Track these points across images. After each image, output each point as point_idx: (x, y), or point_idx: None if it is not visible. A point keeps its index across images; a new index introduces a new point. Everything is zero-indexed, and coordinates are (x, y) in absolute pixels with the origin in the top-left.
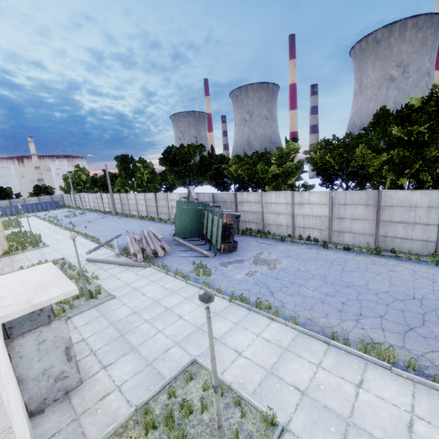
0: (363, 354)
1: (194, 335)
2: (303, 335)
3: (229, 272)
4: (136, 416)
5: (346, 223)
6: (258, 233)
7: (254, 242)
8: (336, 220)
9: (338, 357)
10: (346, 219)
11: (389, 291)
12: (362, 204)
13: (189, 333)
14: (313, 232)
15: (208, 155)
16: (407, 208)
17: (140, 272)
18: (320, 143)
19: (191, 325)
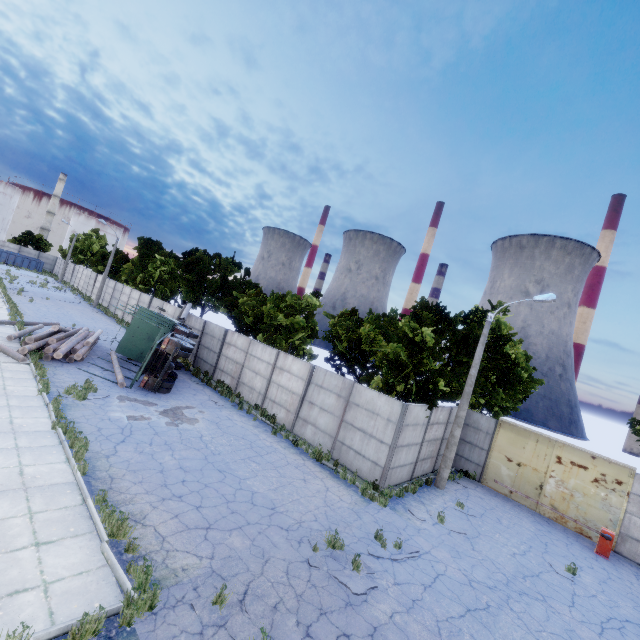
0: (99, 521)
1: None
2: (73, 486)
3: (113, 407)
4: None
5: (314, 411)
6: (227, 390)
7: (206, 396)
8: (307, 404)
9: (70, 516)
10: (316, 406)
11: (259, 493)
12: (336, 393)
13: None
14: (280, 411)
15: (240, 278)
16: (371, 413)
17: (7, 364)
18: (348, 311)
19: None
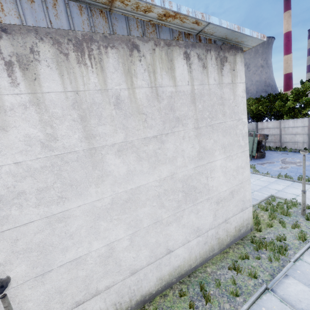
0: None
1: (263, 189)
2: None
3: (267, 167)
4: (253, 208)
5: None
6: (276, 149)
7: (276, 153)
8: None
9: None
10: None
11: None
12: None
13: (260, 188)
14: None
15: None
16: None
17: None
18: None
19: (258, 185)
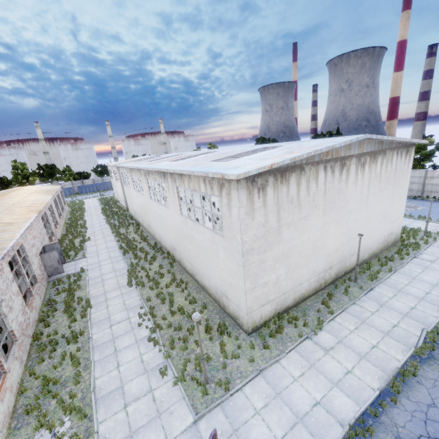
0: None
1: None
2: None
3: None
4: None
5: None
6: None
7: None
8: None
9: None
10: None
11: None
12: None
13: None
14: (437, 194)
15: None
16: None
17: None
18: None
19: None
